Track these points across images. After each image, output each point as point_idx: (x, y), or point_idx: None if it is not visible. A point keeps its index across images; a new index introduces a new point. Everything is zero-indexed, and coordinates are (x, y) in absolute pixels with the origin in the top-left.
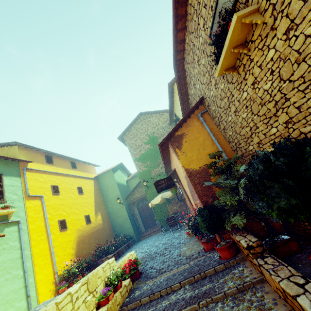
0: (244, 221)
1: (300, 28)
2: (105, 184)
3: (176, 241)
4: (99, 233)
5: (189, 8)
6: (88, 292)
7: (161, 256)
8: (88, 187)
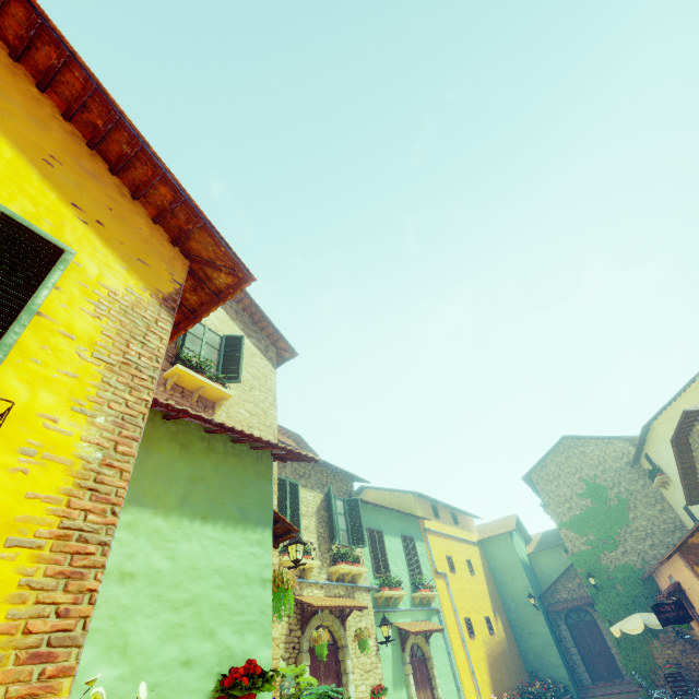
0: None
1: None
2: (498, 559)
3: None
4: (506, 658)
5: None
6: None
7: None
8: (475, 561)
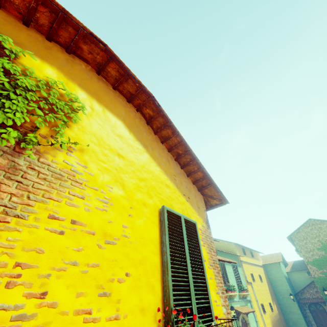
0: None
1: None
2: (272, 274)
3: None
4: (279, 323)
5: None
6: None
7: None
8: (262, 275)
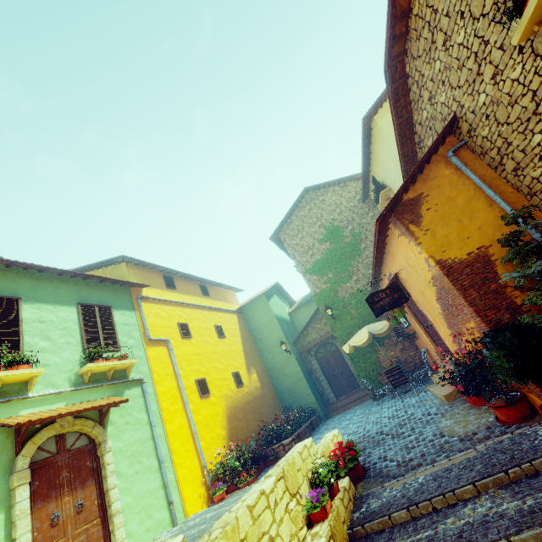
0: None
1: None
2: (256, 321)
3: (418, 412)
4: (258, 403)
5: None
6: (289, 494)
7: (395, 439)
8: (230, 326)
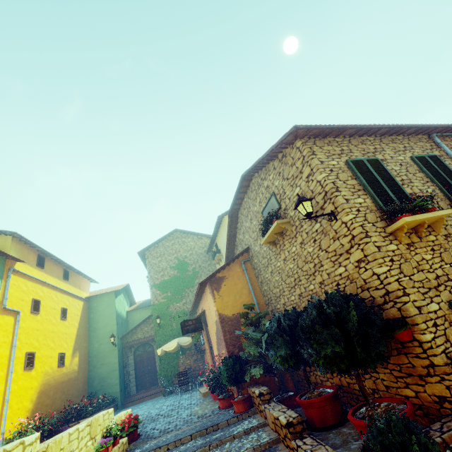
0: (261, 372)
1: (306, 246)
2: (98, 311)
3: (186, 402)
4: (69, 385)
5: (251, 184)
6: (90, 436)
7: (165, 418)
8: (74, 311)
